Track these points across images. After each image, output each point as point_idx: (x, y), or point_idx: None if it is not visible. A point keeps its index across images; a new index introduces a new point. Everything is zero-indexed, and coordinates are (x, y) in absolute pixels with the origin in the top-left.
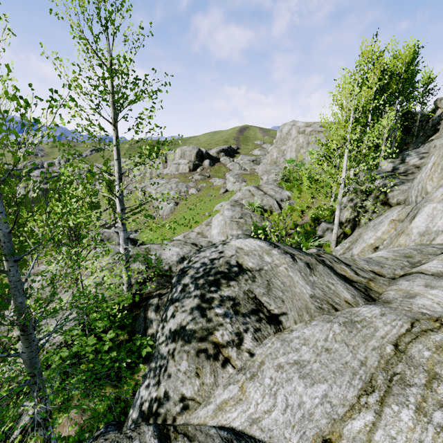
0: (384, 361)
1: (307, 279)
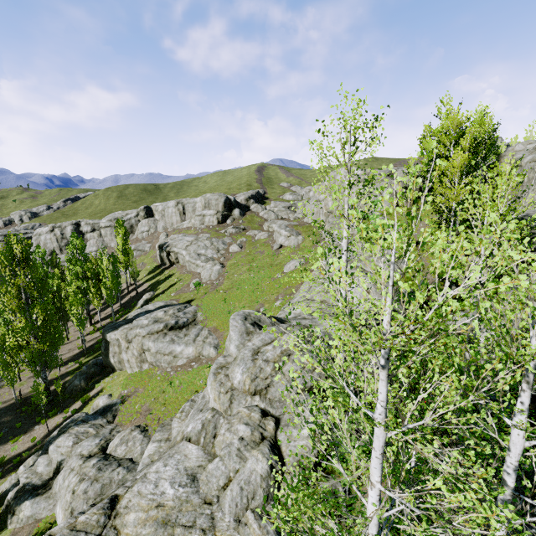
0: None
1: None
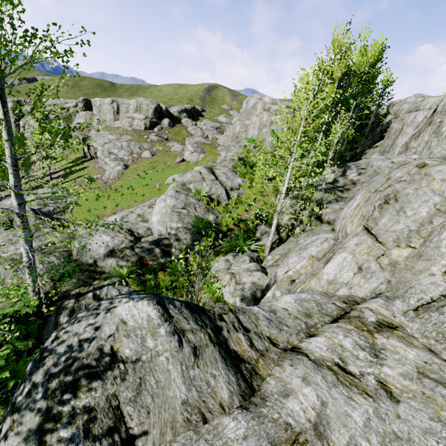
0: None
1: (186, 376)
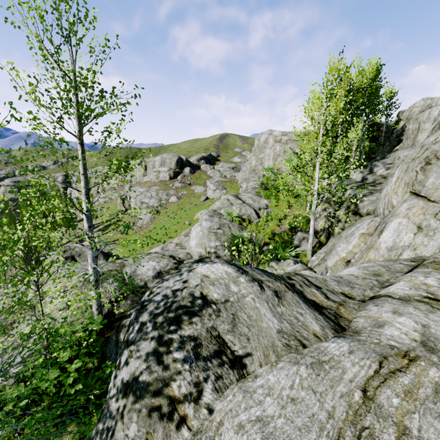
0: (352, 412)
1: (275, 311)
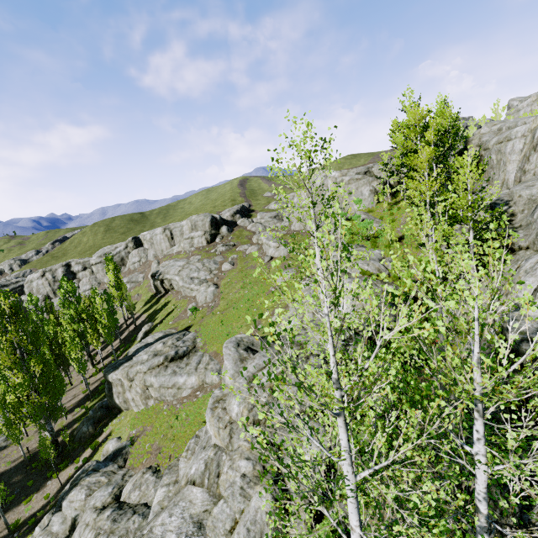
0: None
1: None
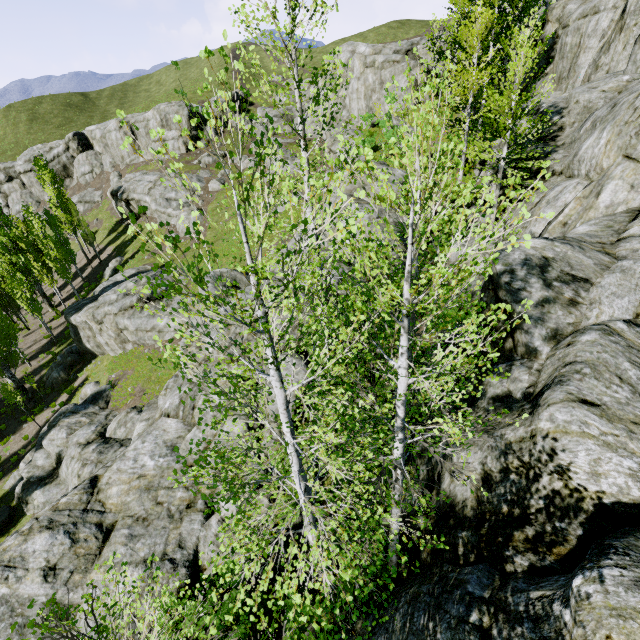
0: None
1: (586, 256)
